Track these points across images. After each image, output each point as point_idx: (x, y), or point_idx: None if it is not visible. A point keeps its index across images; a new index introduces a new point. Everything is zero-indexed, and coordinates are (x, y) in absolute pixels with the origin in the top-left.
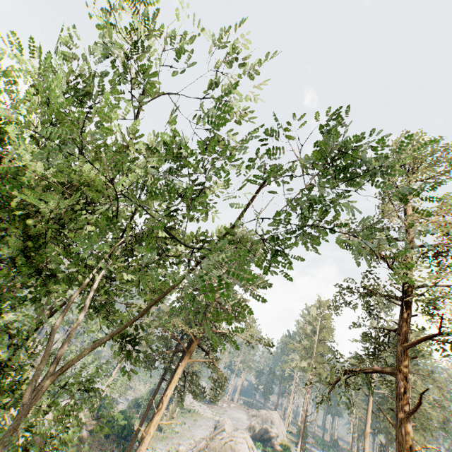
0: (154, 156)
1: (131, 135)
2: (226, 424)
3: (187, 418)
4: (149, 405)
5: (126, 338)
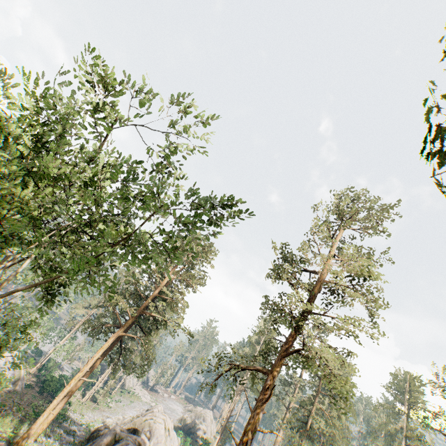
0: (105, 171)
1: (95, 152)
2: (156, 408)
3: (125, 398)
4: None
5: (49, 291)
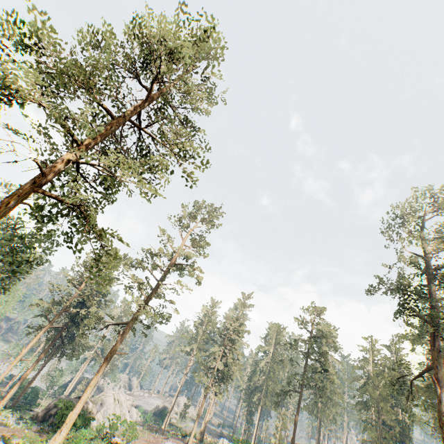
0: None
1: None
2: None
3: None
4: (41, 368)
5: None
